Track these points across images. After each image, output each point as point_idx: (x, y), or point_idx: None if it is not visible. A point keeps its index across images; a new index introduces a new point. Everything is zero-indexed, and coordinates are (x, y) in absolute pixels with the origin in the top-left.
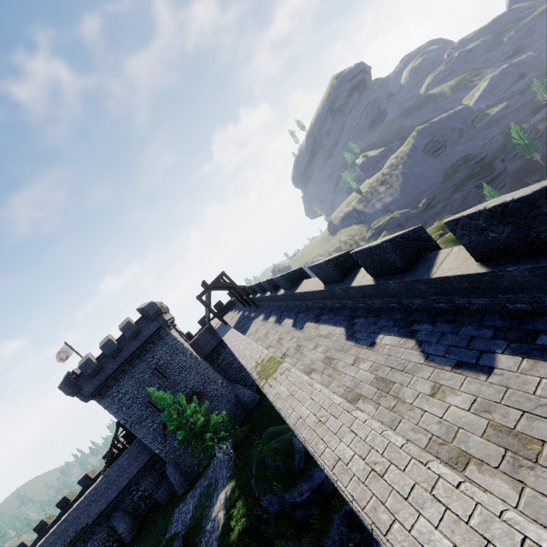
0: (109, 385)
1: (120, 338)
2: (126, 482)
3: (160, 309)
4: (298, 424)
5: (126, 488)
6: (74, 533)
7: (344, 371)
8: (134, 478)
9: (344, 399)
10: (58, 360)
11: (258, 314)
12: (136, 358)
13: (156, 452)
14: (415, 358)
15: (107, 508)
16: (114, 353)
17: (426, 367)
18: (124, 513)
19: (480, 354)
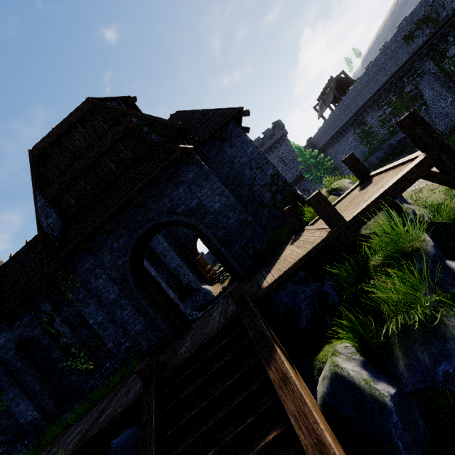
0: None
1: (263, 138)
2: None
3: (284, 125)
4: None
5: None
6: None
7: None
8: None
9: None
10: None
11: None
12: (270, 151)
13: None
14: None
15: None
16: (260, 144)
17: None
18: None
19: None
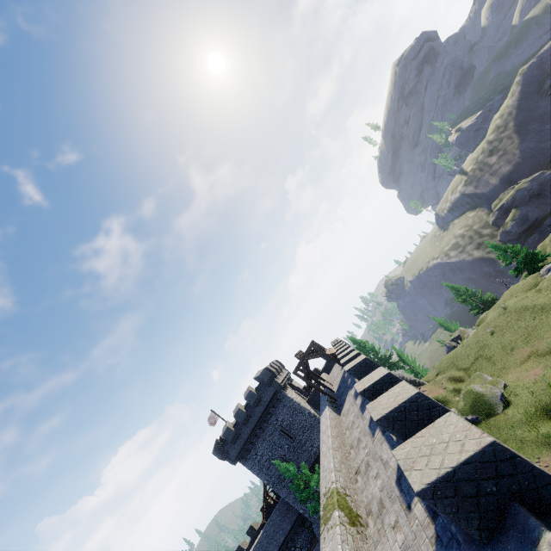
0: (248, 449)
1: (247, 405)
2: (282, 538)
3: (272, 375)
4: None
5: (284, 544)
6: None
7: (387, 533)
8: (289, 534)
9: None
10: (210, 424)
11: (352, 384)
12: (263, 422)
13: (301, 512)
14: None
15: None
16: (245, 420)
17: None
18: None
19: None
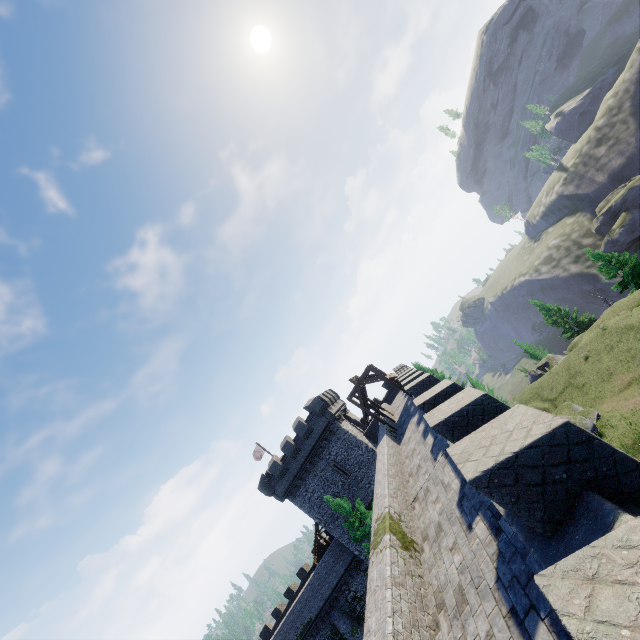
0: (297, 485)
1: (296, 438)
2: (335, 581)
3: (325, 404)
4: (366, 639)
5: (338, 587)
6: (302, 626)
7: (444, 556)
8: (342, 577)
9: (435, 599)
10: (255, 459)
11: (415, 411)
12: (314, 456)
13: (356, 553)
14: (489, 575)
15: (324, 606)
16: (293, 454)
17: (493, 596)
18: (341, 612)
19: (532, 606)
